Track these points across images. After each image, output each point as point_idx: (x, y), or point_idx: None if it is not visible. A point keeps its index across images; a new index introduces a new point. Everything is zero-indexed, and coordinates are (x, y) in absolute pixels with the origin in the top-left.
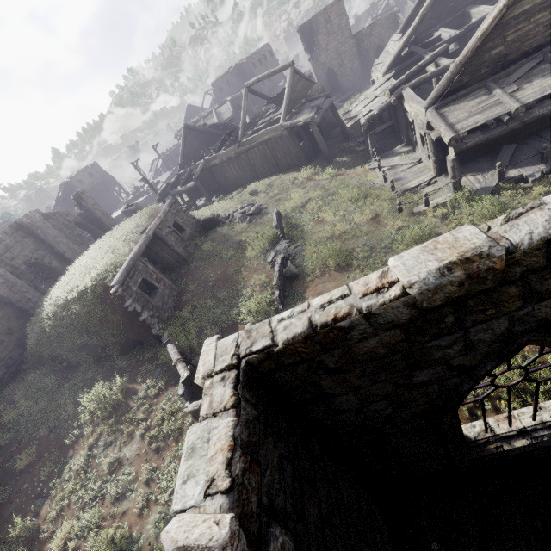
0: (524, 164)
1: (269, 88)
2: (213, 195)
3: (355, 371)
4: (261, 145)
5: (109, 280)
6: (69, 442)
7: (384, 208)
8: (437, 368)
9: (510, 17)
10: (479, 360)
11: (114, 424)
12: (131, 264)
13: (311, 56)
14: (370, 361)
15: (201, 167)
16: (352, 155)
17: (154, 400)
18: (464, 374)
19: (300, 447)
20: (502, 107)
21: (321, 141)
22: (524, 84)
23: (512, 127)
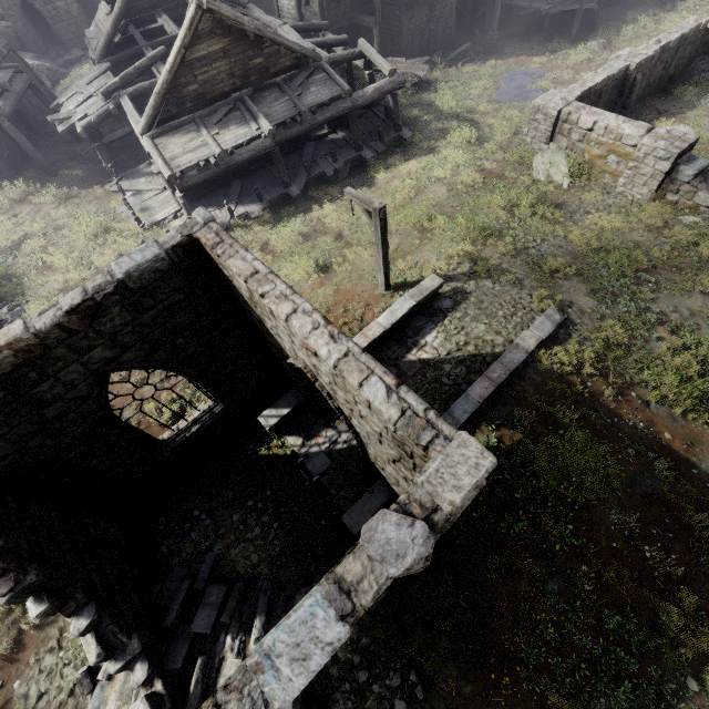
0: (249, 201)
1: None
2: None
3: None
4: None
5: None
6: None
7: (131, 247)
8: (60, 403)
9: (193, 58)
10: (89, 390)
11: None
12: None
13: None
14: None
15: None
16: (88, 167)
17: None
18: (88, 401)
19: None
20: (209, 149)
21: (26, 144)
22: (224, 129)
23: (223, 170)
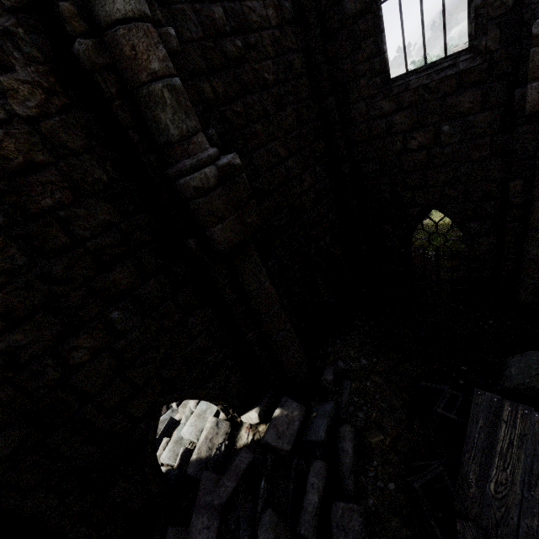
0: None
1: None
2: None
3: None
4: None
5: None
6: None
7: None
8: None
9: None
10: None
11: None
12: None
13: None
14: None
15: None
16: None
17: None
18: None
19: None
20: None
21: None
22: None
23: None
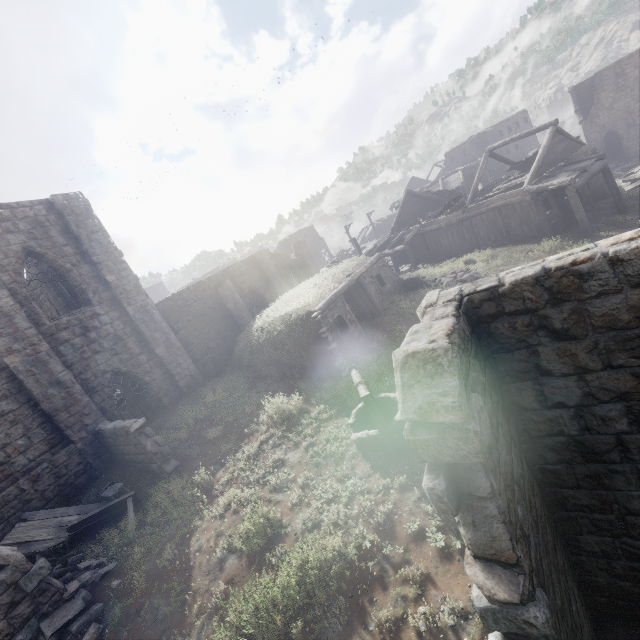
0: None
1: (515, 157)
2: (419, 262)
3: (584, 341)
4: (491, 212)
5: (313, 307)
6: (247, 432)
7: None
8: None
9: None
10: None
11: (284, 431)
12: (333, 298)
13: (583, 118)
14: (607, 329)
15: (414, 231)
16: (626, 230)
17: (323, 423)
18: None
19: (500, 408)
20: None
21: (579, 209)
22: None
23: None
